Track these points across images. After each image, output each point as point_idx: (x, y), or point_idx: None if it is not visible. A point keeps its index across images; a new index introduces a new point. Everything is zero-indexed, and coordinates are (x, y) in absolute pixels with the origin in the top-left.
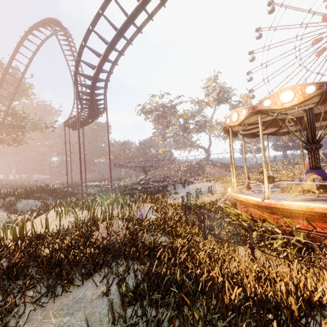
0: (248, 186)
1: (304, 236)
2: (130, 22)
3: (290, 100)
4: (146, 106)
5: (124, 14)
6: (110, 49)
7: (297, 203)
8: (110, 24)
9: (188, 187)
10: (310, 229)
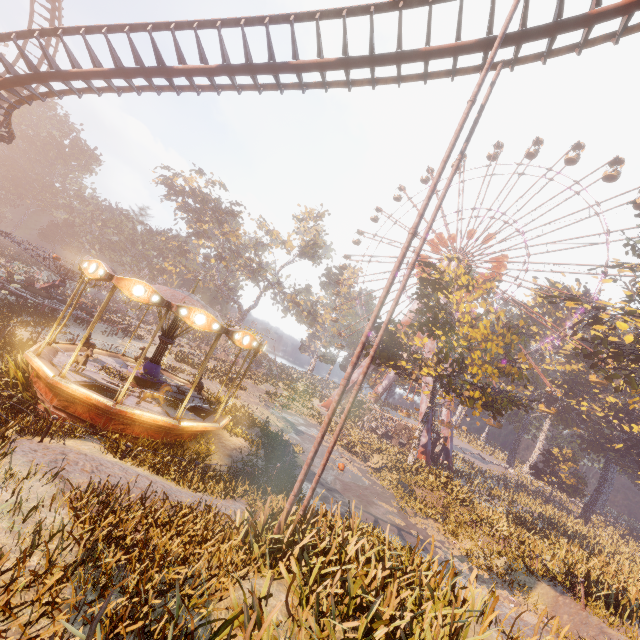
0: (114, 356)
1: (23, 393)
2: (53, 79)
3: (91, 273)
4: (176, 179)
5: (49, 64)
6: (12, 83)
7: (40, 363)
8: (24, 59)
9: (119, 339)
10: (41, 392)
